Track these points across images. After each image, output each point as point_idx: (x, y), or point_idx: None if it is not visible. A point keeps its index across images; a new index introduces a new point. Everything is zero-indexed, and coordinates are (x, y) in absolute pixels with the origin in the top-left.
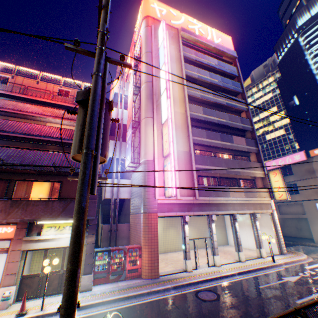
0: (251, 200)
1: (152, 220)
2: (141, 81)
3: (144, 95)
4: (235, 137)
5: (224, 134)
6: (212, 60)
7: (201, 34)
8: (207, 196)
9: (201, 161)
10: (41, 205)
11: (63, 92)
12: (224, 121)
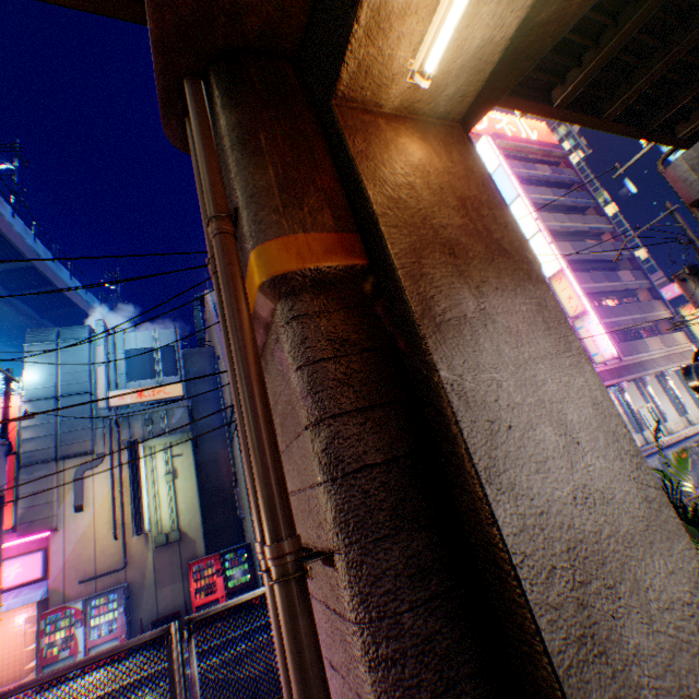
0: (671, 350)
1: None
2: None
3: None
4: (619, 273)
5: (606, 272)
6: (543, 170)
7: (511, 132)
8: (628, 355)
9: (602, 314)
10: None
11: None
12: (598, 254)
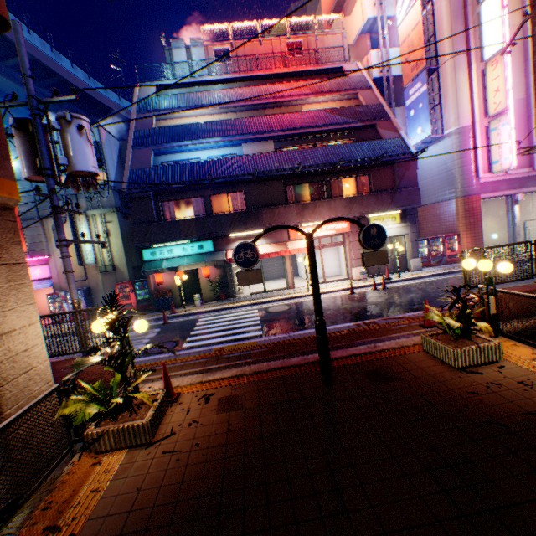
0: None
1: (473, 204)
2: None
3: (447, 11)
4: None
5: None
6: None
7: None
8: None
9: None
10: (372, 200)
11: (289, 48)
12: None
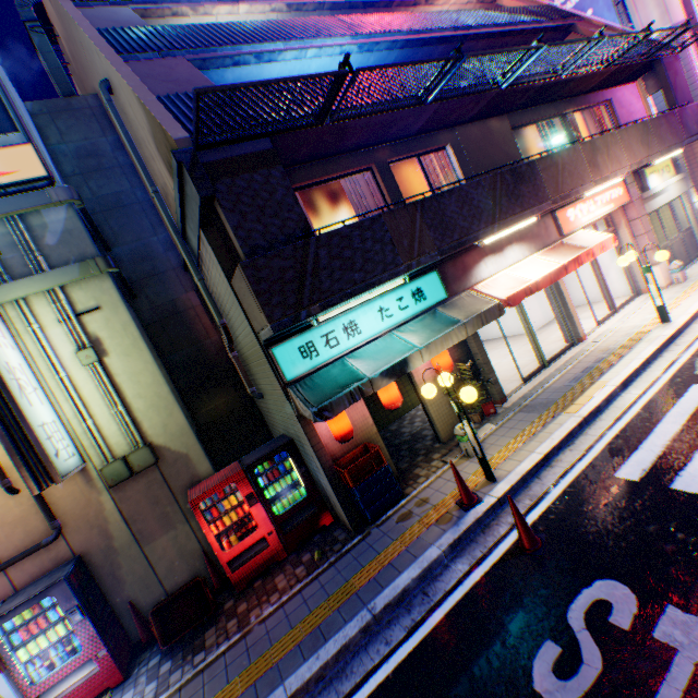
0: None
1: None
2: None
3: None
4: None
5: None
6: None
7: None
8: None
9: None
10: (662, 127)
11: None
12: None
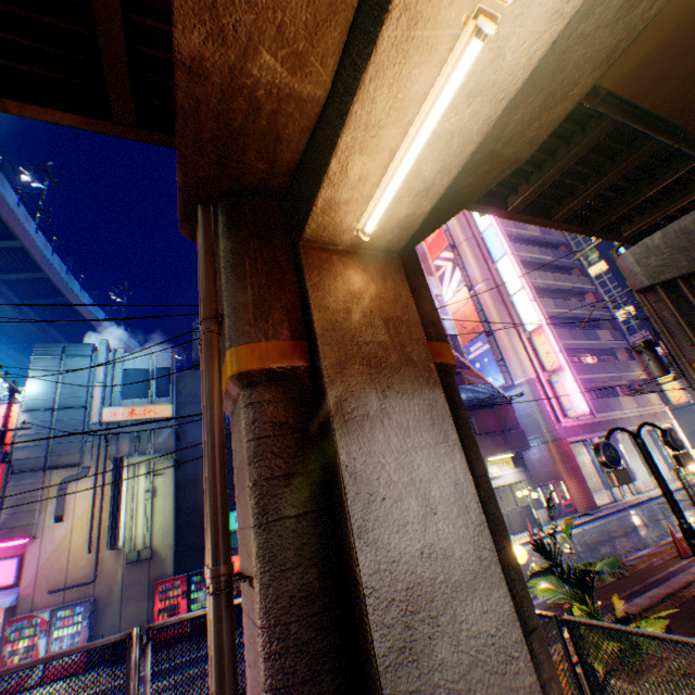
0: (645, 410)
1: (565, 447)
2: (470, 278)
3: (489, 297)
4: (598, 331)
5: (586, 330)
6: (532, 230)
7: None
8: (601, 411)
9: (579, 370)
10: (488, 440)
11: None
12: (579, 312)
